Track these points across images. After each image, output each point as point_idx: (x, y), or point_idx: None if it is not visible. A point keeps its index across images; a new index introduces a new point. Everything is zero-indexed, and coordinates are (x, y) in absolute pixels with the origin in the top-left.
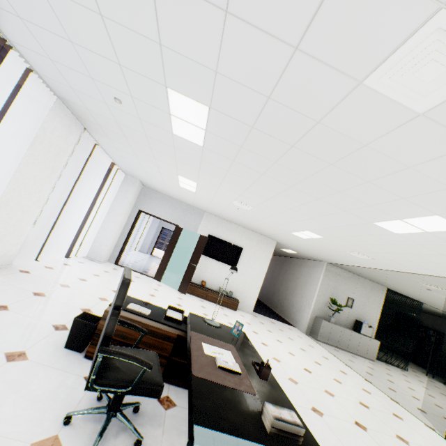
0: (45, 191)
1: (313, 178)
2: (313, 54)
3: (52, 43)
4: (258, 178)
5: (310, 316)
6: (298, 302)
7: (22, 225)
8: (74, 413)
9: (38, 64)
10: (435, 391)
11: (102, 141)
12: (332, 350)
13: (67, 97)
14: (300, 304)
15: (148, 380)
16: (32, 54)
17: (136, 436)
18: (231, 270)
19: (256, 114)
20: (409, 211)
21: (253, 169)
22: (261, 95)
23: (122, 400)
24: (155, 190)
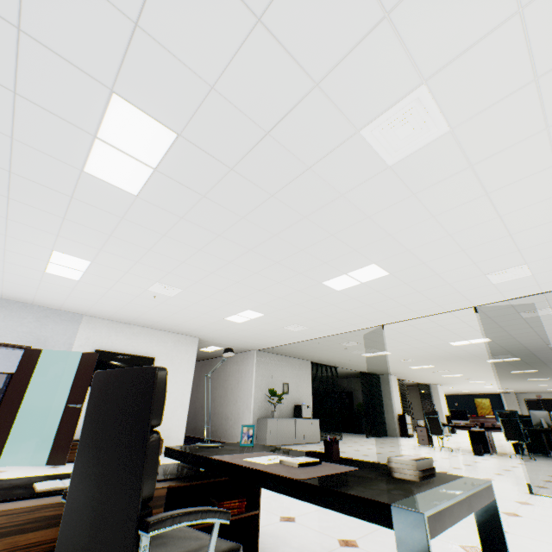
0: None
1: (281, 236)
2: (330, 95)
3: None
4: (210, 241)
5: (252, 420)
6: (234, 410)
7: None
8: None
9: None
10: (368, 445)
11: None
12: None
13: None
14: (237, 411)
15: (216, 550)
16: None
17: None
18: (225, 354)
19: (244, 152)
20: (355, 263)
21: (207, 229)
22: (260, 128)
23: None
24: None
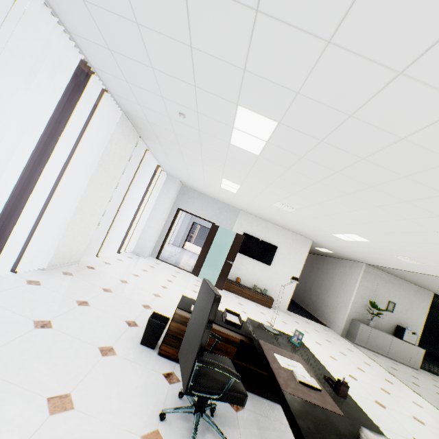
0: (108, 195)
1: (378, 188)
2: (420, 78)
3: (133, 69)
4: (311, 184)
5: (346, 317)
6: (333, 302)
7: (90, 226)
8: (168, 411)
9: (113, 85)
10: None
11: (153, 147)
12: (371, 356)
13: (131, 112)
14: (335, 304)
15: (233, 388)
16: (110, 77)
17: (222, 438)
18: (291, 280)
19: (330, 130)
20: None
21: (308, 177)
22: (342, 113)
23: (207, 402)
24: (193, 189)
